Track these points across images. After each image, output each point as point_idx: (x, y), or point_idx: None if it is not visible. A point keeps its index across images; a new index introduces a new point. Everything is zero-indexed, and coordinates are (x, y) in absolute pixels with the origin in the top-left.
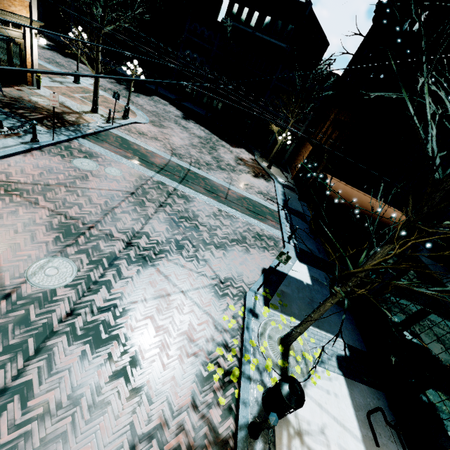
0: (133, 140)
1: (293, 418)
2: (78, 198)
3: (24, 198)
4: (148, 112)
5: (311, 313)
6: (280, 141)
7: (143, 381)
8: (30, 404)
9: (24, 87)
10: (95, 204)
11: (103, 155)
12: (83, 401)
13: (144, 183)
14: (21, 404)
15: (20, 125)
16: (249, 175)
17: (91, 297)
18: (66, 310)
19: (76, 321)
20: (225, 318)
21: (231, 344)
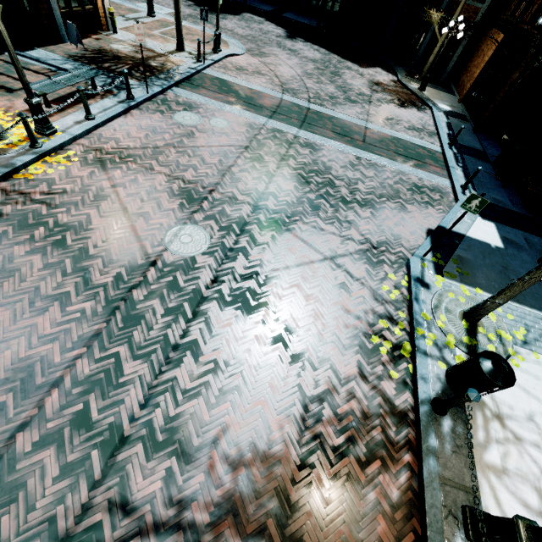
0: (233, 80)
1: (489, 400)
2: (190, 159)
3: (139, 165)
4: (241, 37)
5: (523, 276)
6: (443, 39)
7: (302, 348)
8: (201, 360)
9: (100, 34)
10: (210, 164)
11: (203, 105)
12: (247, 362)
13: (257, 134)
14: (194, 359)
15: (111, 82)
16: (392, 105)
17: (230, 264)
18: (210, 277)
19: (222, 288)
20: (385, 289)
21: (397, 317)
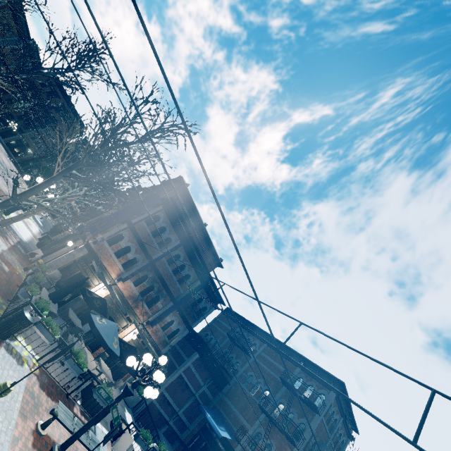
0: None
1: None
2: None
3: None
4: None
5: None
6: None
7: None
8: None
9: None
10: None
11: None
12: None
13: None
14: None
15: None
16: None
17: None
18: None
19: None
20: None
21: None
